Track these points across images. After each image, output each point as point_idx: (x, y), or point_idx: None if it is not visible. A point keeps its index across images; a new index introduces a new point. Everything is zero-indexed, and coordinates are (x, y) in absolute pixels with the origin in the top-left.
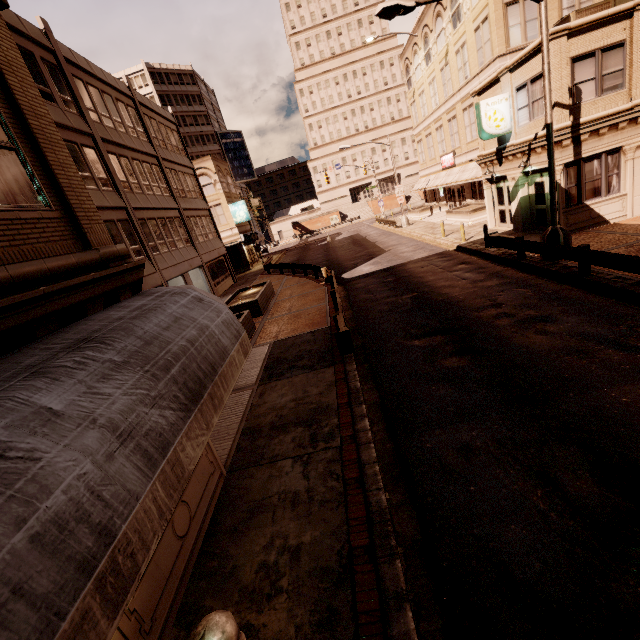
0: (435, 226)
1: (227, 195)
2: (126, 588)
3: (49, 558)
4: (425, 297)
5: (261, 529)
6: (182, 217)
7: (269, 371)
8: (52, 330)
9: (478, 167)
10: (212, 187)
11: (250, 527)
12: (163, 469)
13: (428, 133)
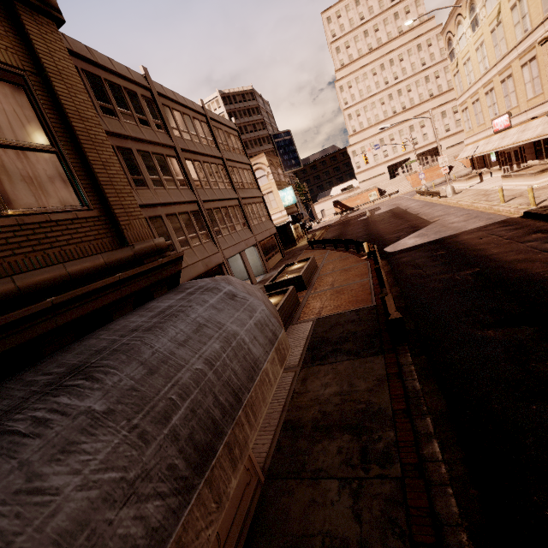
0: (488, 192)
1: (277, 183)
2: None
3: None
4: (492, 274)
5: None
6: (240, 205)
7: (312, 352)
8: (65, 343)
9: (545, 123)
10: (265, 178)
11: None
12: None
13: (475, 99)
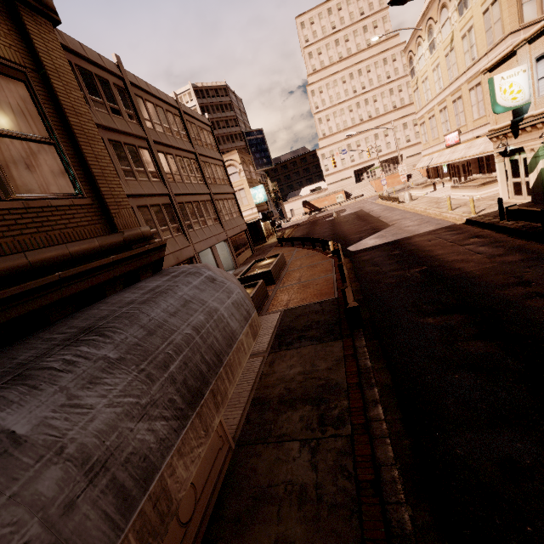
0: (439, 201)
1: (249, 181)
2: None
3: None
4: (436, 271)
5: (265, 526)
6: (212, 200)
7: (279, 339)
8: (68, 313)
9: (486, 142)
10: (237, 175)
11: (254, 520)
12: (141, 510)
13: (431, 115)
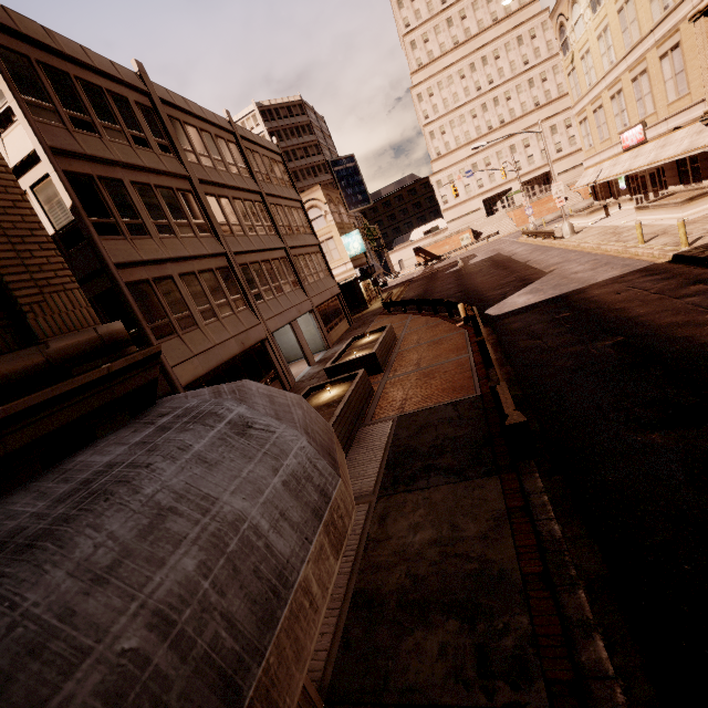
0: (619, 230)
1: (339, 226)
2: None
3: None
4: (642, 344)
5: None
6: (289, 257)
7: (393, 471)
8: None
9: (693, 134)
10: (323, 219)
11: None
12: None
13: (597, 106)
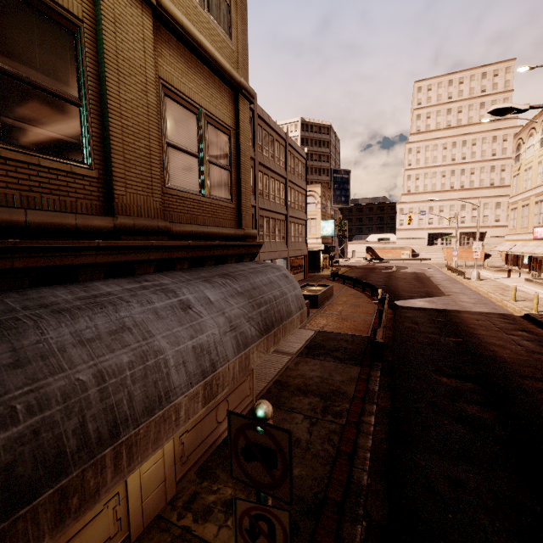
0: (507, 288)
1: (323, 213)
2: (211, 398)
3: (195, 359)
4: (469, 346)
5: None
6: (286, 221)
7: (308, 349)
8: (211, 264)
9: None
10: (314, 205)
11: None
12: (242, 355)
13: (525, 204)
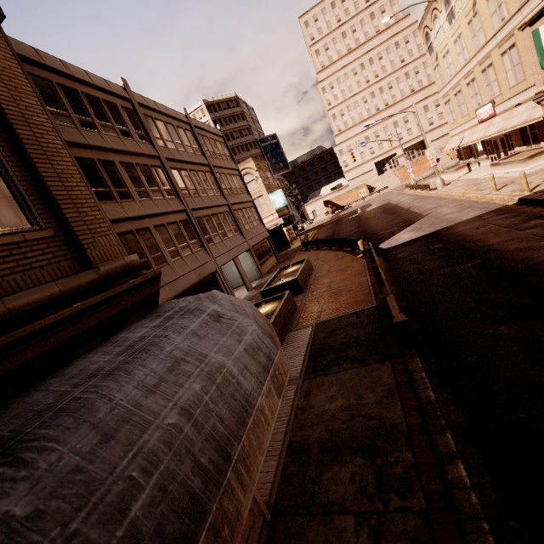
0: (478, 182)
1: (267, 187)
2: None
3: None
4: (495, 265)
5: None
6: (231, 211)
7: (313, 361)
8: (5, 400)
9: (530, 109)
10: (254, 182)
11: None
12: None
13: (457, 91)
